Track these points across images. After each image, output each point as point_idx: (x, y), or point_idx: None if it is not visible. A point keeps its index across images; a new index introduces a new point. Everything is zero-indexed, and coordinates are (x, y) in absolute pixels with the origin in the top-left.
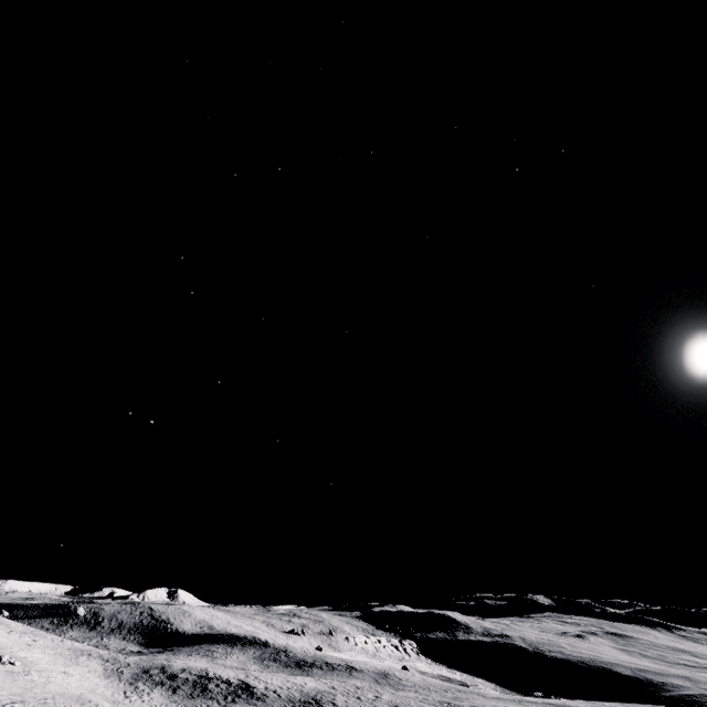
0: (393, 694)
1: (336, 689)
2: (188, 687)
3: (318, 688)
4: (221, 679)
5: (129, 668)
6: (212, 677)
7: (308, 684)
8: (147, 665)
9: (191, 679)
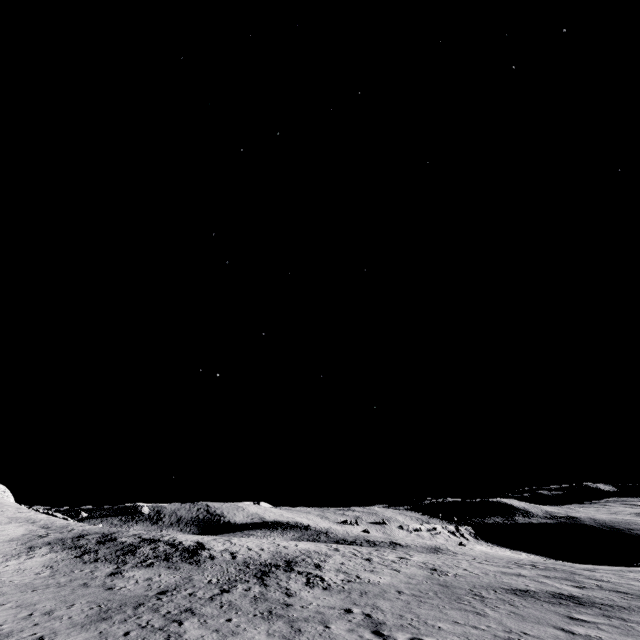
0: (433, 556)
1: (337, 551)
2: (109, 551)
3: (309, 550)
4: (170, 542)
5: (63, 534)
6: (161, 540)
7: (299, 546)
8: (95, 531)
9: (128, 543)
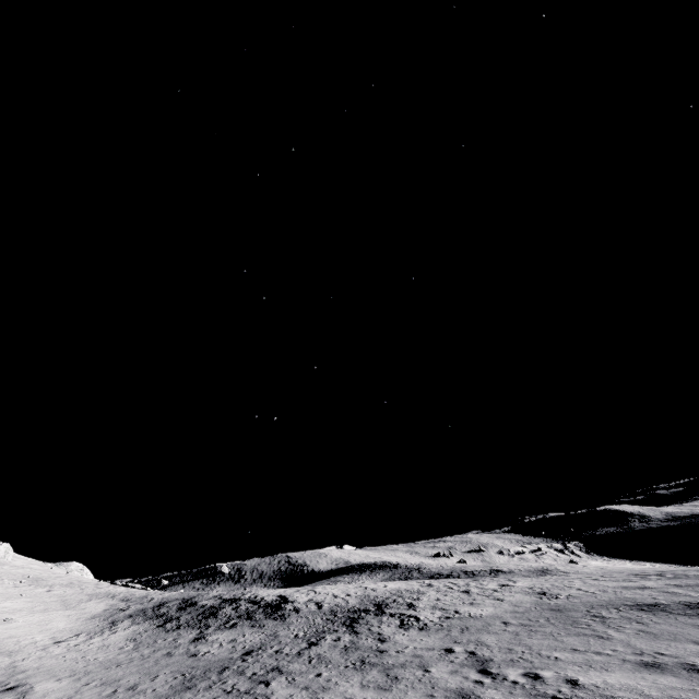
0: (539, 579)
1: (431, 586)
2: (190, 616)
3: (399, 589)
4: (251, 599)
5: (143, 605)
6: (242, 599)
7: (389, 586)
8: (175, 598)
9: (208, 606)
